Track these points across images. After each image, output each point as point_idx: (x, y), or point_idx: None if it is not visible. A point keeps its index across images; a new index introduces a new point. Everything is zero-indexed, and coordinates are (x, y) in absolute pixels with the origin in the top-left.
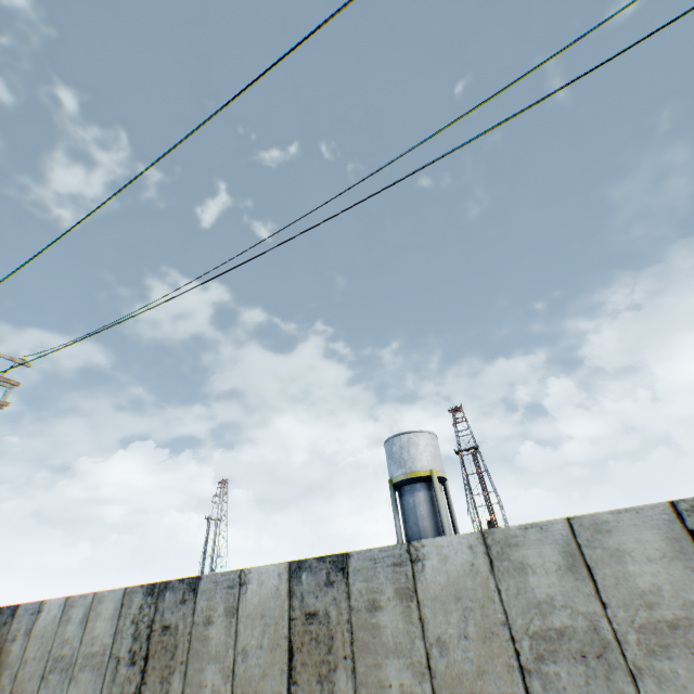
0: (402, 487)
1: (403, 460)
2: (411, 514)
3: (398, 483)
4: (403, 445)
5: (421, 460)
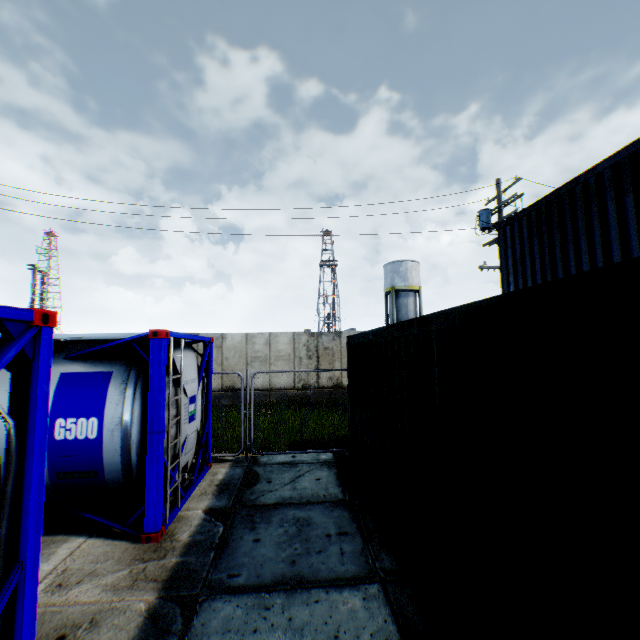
0: (400, 293)
1: (407, 277)
2: (404, 308)
3: (400, 290)
4: (409, 268)
5: (416, 280)
